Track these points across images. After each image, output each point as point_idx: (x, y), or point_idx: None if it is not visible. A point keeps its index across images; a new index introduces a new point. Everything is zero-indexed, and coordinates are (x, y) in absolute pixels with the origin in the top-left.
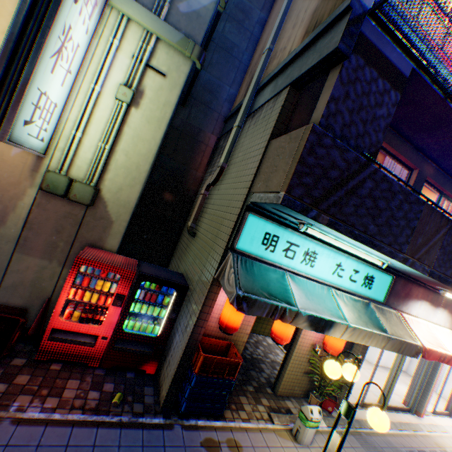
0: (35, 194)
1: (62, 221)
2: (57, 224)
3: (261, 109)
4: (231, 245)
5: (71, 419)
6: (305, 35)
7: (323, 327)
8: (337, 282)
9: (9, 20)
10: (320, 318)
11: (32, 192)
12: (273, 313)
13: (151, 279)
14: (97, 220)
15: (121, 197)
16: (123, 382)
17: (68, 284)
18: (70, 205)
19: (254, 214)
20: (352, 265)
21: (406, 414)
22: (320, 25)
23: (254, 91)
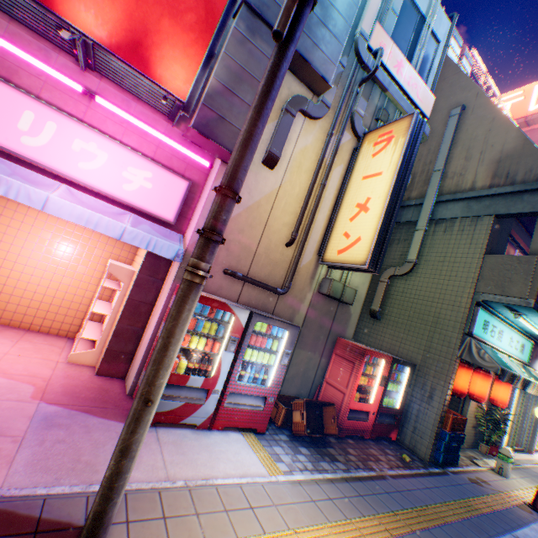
0: (310, 297)
1: (323, 317)
2: (320, 320)
3: (450, 221)
4: (467, 331)
5: (407, 472)
6: (494, 177)
7: (524, 385)
8: (509, 351)
9: (308, 162)
10: (525, 379)
11: (309, 295)
12: (509, 379)
13: (398, 361)
14: (342, 314)
15: (356, 293)
16: (389, 447)
17: (359, 372)
18: (329, 303)
19: (481, 308)
20: (516, 337)
21: (522, 453)
22: (525, 184)
23: (433, 202)
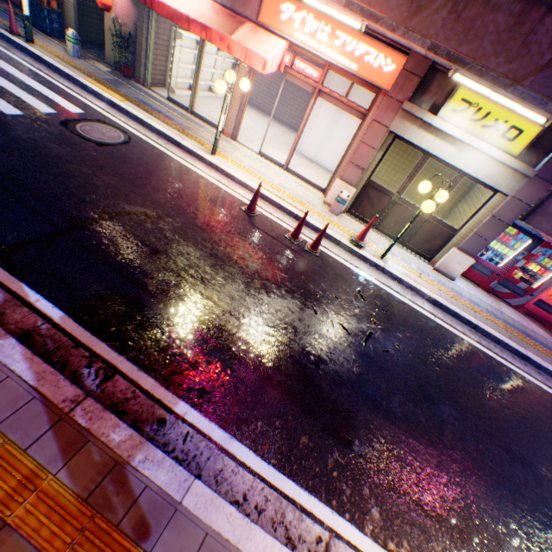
0: None
1: None
2: None
3: None
4: None
5: None
6: None
7: None
8: None
9: None
10: None
11: None
12: None
13: None
14: None
15: None
16: None
17: None
18: None
19: None
20: None
21: (215, 130)
22: None
23: None
